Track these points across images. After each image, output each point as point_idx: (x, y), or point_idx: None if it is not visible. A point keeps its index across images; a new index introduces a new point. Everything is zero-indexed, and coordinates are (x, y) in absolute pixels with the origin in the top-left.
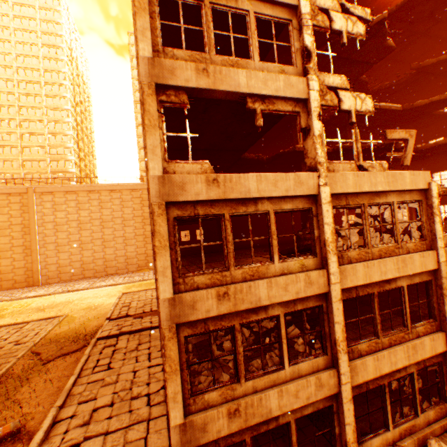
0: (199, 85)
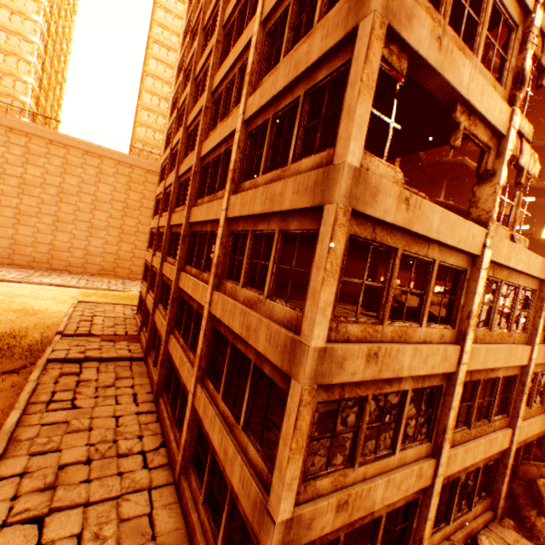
0: (428, 57)
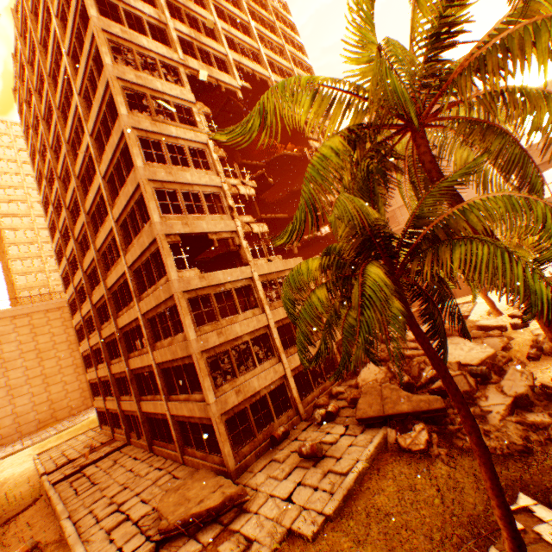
0: (186, 231)
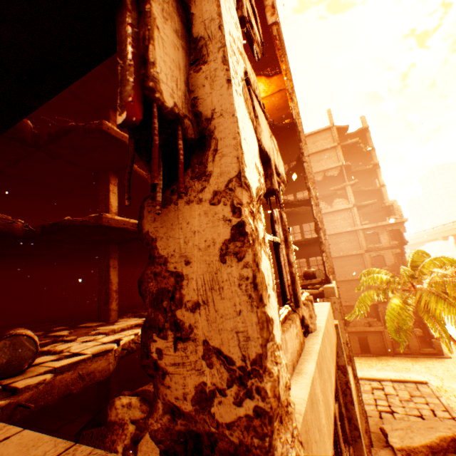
0: None
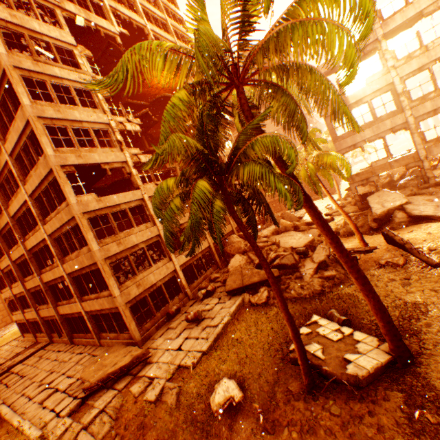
0: (80, 163)
